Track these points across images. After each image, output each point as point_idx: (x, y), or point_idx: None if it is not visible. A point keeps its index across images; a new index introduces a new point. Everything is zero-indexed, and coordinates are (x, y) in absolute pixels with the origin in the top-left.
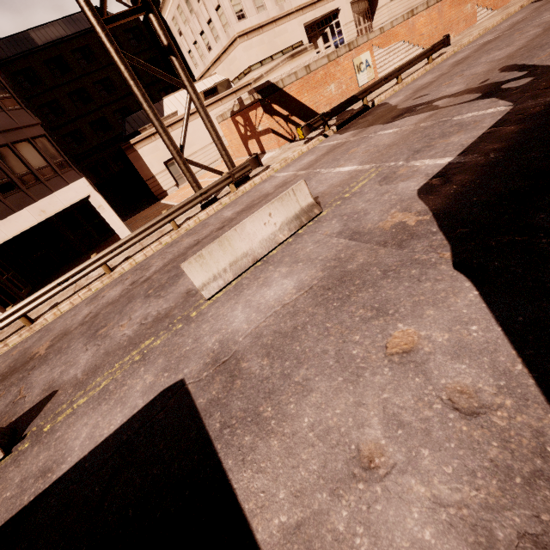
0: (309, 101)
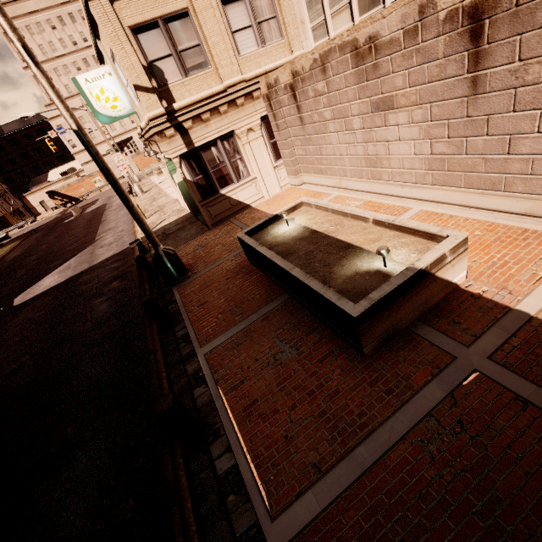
0: (72, 194)
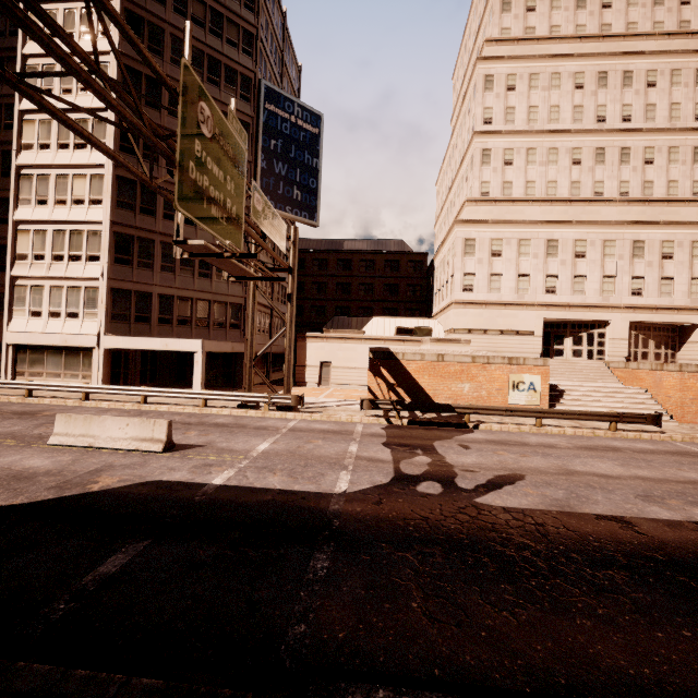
0: (428, 385)
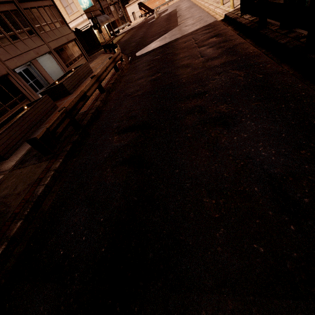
0: (150, 6)
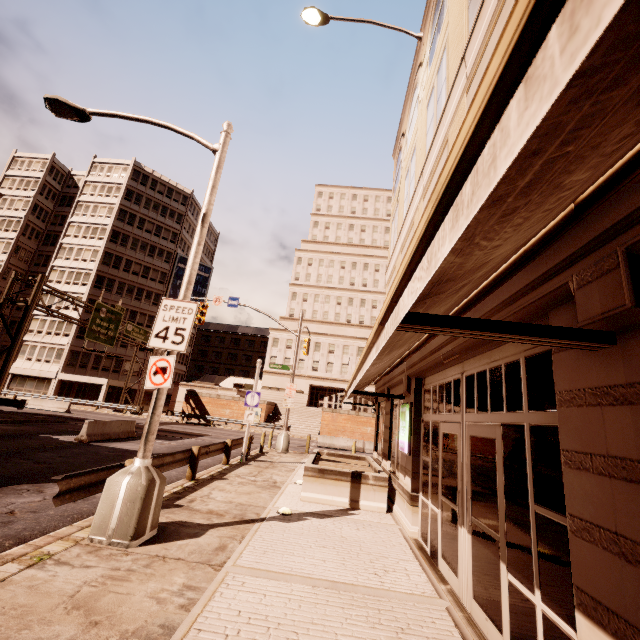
0: (210, 409)
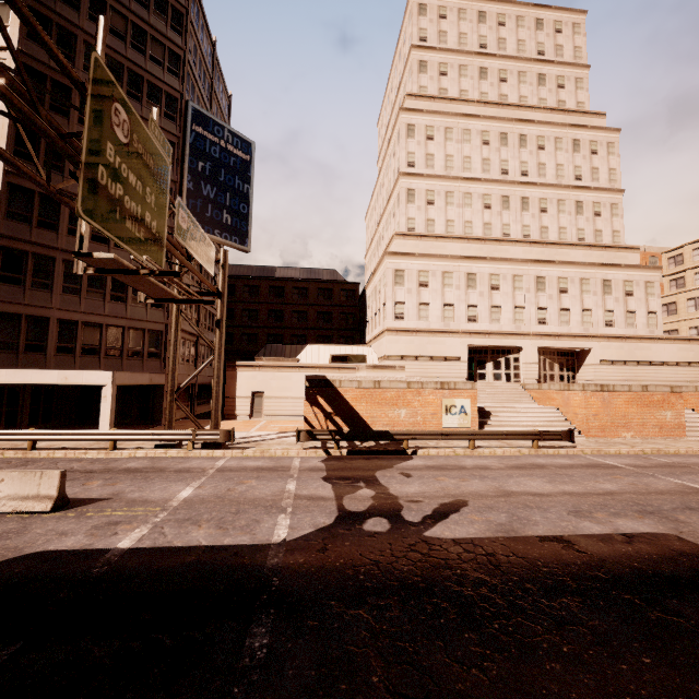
0: (365, 412)
